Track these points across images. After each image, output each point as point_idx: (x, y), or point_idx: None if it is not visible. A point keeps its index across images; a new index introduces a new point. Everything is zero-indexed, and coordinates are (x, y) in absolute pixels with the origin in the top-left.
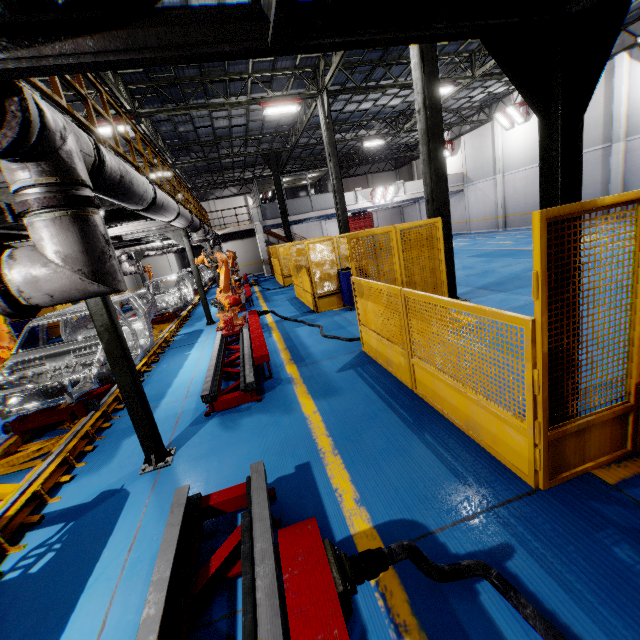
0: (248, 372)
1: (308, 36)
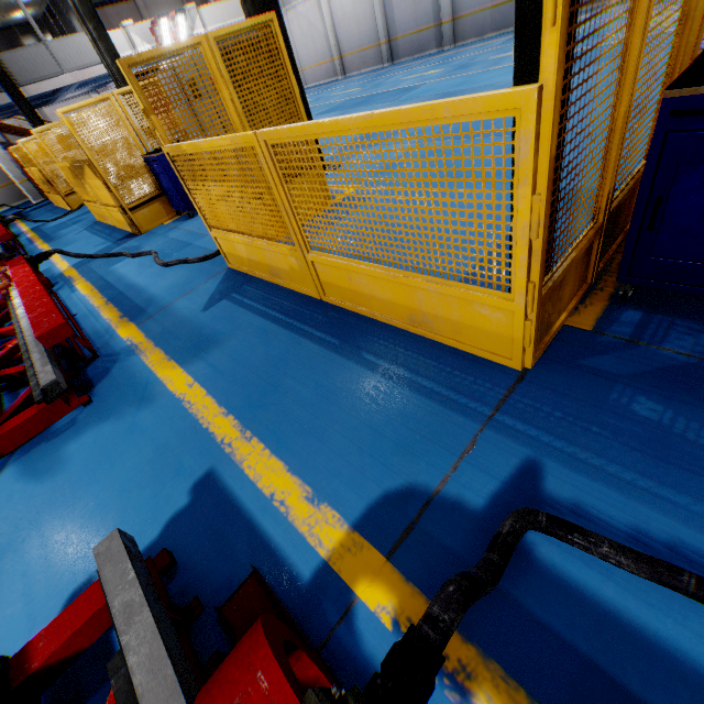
0: (40, 366)
1: None
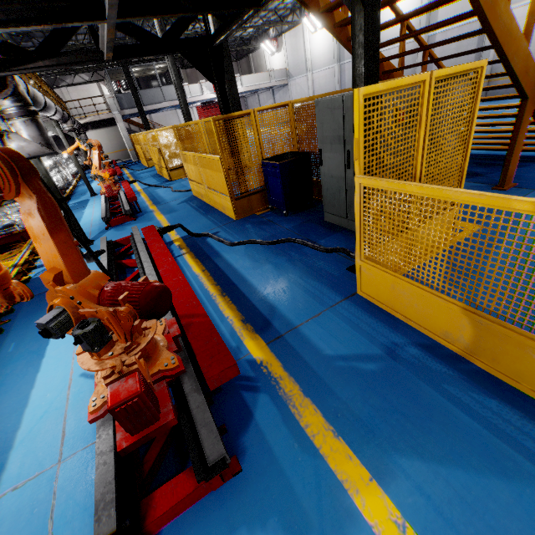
0: (126, 207)
1: (119, 57)
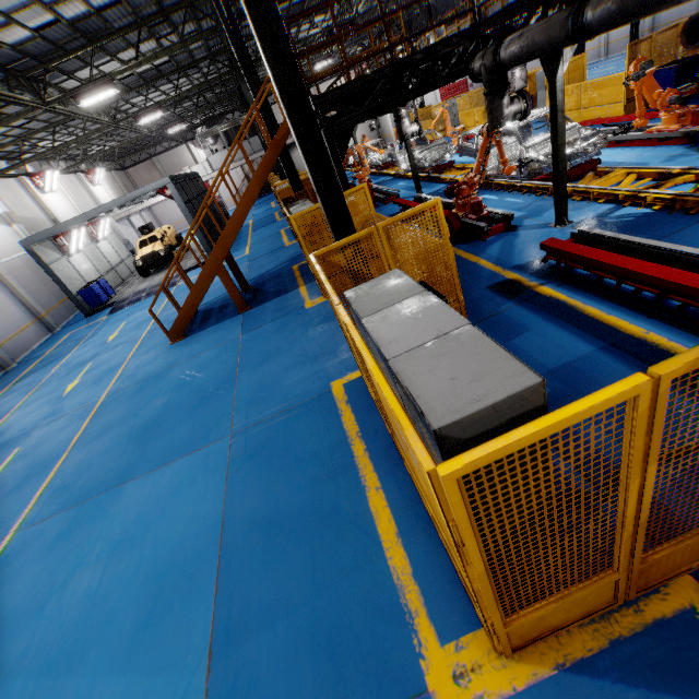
0: None
1: None
